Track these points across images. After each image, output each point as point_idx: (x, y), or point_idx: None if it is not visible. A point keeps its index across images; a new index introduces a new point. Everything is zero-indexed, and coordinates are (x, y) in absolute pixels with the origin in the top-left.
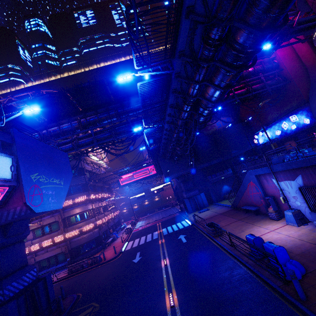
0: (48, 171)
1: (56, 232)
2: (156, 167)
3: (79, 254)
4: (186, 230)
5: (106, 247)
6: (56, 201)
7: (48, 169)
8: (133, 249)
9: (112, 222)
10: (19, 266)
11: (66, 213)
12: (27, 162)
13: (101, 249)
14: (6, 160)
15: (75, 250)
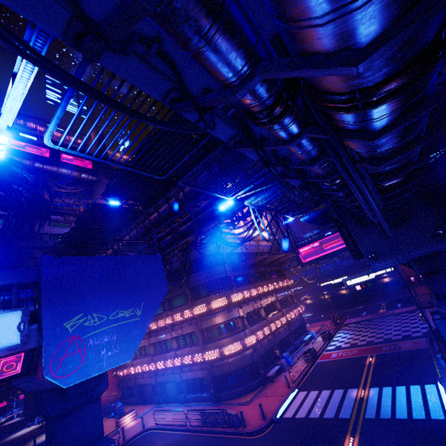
0: (108, 301)
1: (195, 347)
2: (346, 243)
3: (226, 387)
4: (428, 441)
5: (266, 384)
6: (117, 351)
7: (109, 298)
8: (293, 426)
9: (285, 332)
10: (88, 440)
11: (203, 323)
12: (62, 302)
13: (257, 385)
14: (10, 317)
15: (220, 379)
